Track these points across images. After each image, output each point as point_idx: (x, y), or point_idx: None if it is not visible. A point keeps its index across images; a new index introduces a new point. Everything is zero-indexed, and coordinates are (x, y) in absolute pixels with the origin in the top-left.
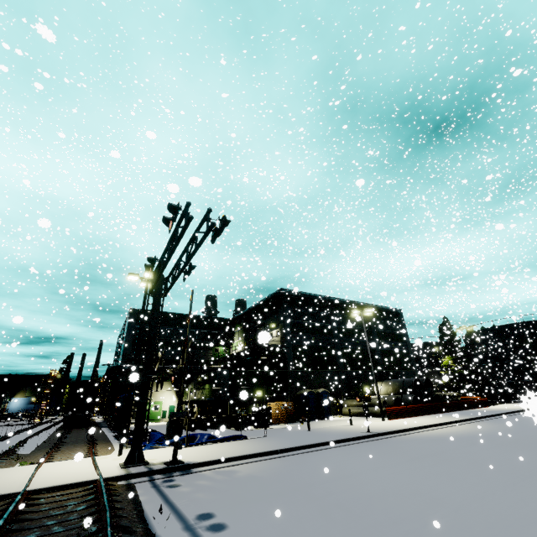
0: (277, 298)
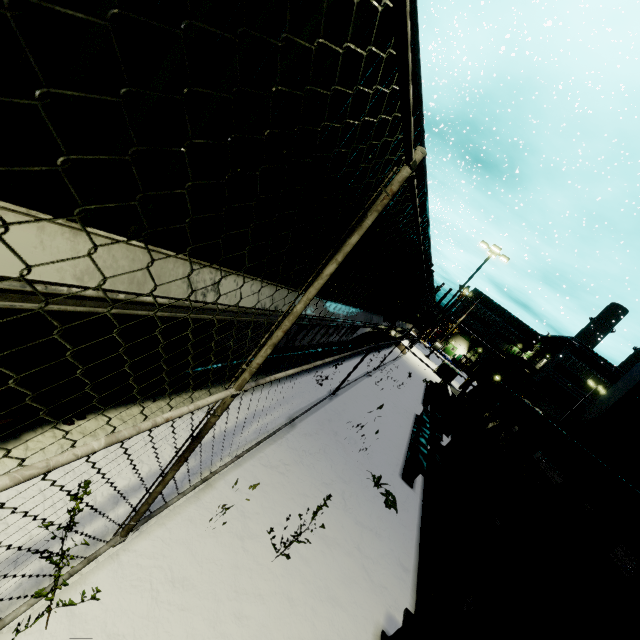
0: (561, 340)
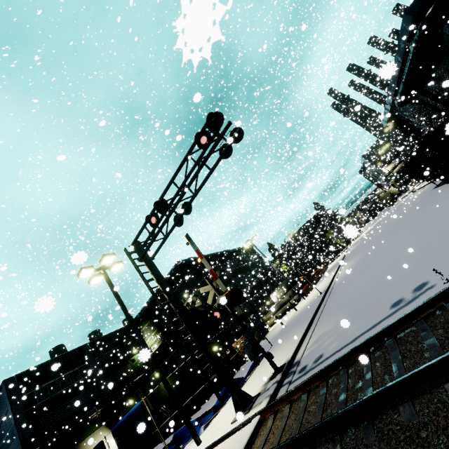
0: (180, 269)
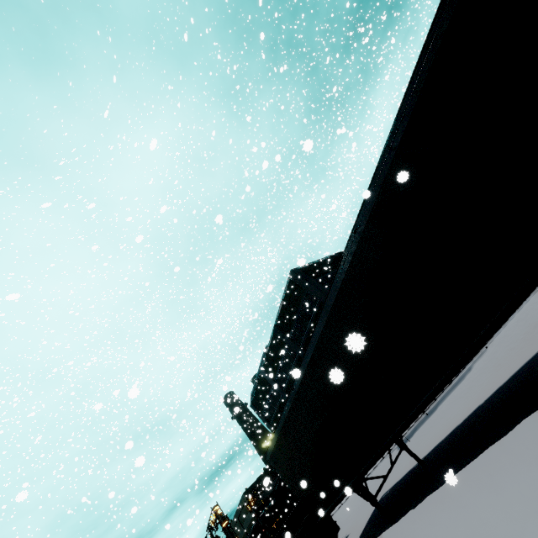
0: None
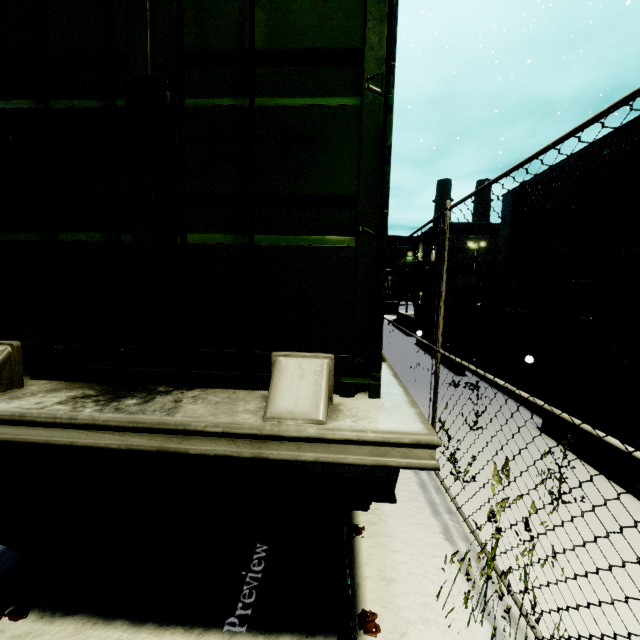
0: (433, 230)
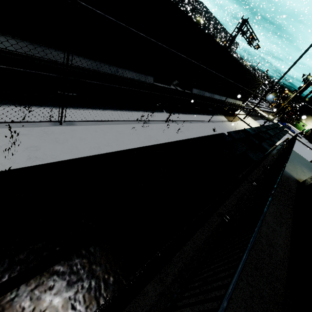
0: None
